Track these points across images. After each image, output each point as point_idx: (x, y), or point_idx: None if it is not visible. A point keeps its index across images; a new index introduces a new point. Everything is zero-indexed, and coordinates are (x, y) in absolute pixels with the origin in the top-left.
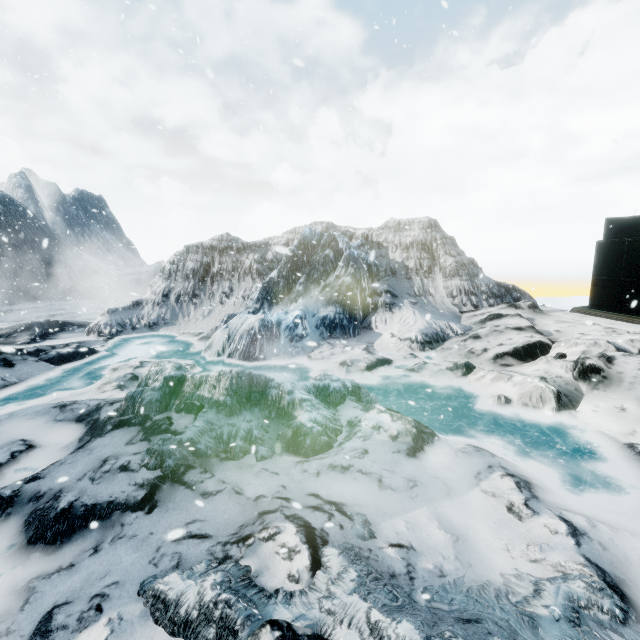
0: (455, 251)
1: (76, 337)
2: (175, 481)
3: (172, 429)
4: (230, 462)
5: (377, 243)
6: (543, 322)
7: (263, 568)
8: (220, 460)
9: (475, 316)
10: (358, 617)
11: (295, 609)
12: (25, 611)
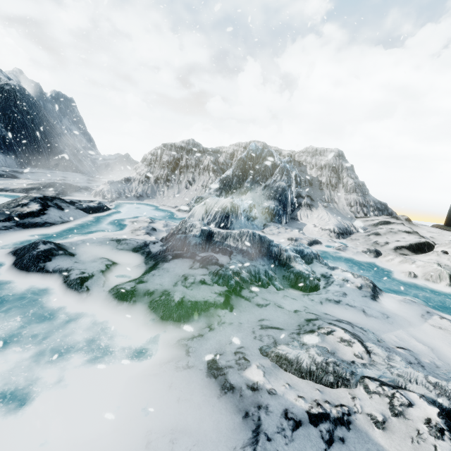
0: (354, 175)
1: (86, 197)
2: (237, 295)
3: (220, 263)
4: (262, 288)
5: (298, 162)
6: (419, 230)
7: (334, 349)
8: (256, 286)
9: (367, 221)
10: (420, 379)
11: (375, 372)
12: (191, 356)
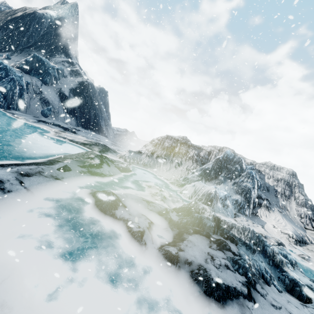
0: (304, 193)
1: (115, 157)
2: (253, 288)
3: (232, 250)
4: (267, 286)
5: (258, 170)
6: None
7: None
8: (262, 282)
9: None
10: None
11: None
12: None
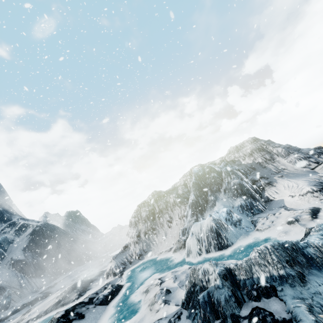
0: (277, 144)
1: (101, 282)
2: None
3: (278, 319)
4: None
5: (231, 161)
6: None
7: None
8: None
9: None
10: None
11: None
12: None
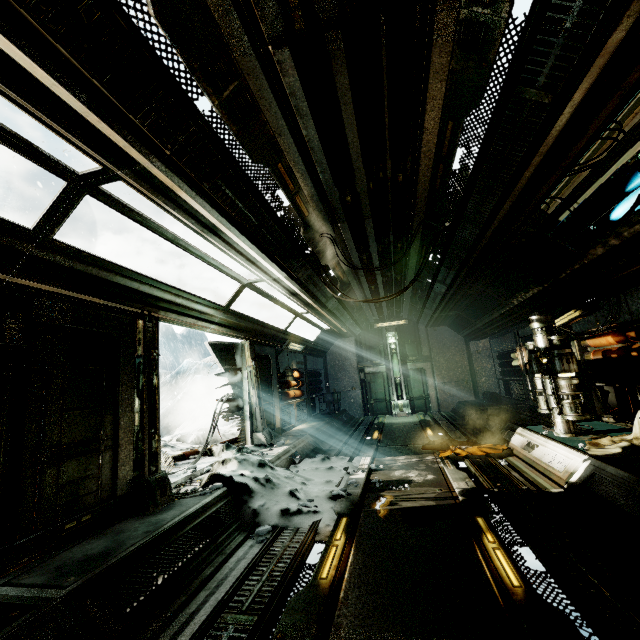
0: None
1: None
2: None
3: None
4: None
5: None
6: None
7: None
8: None
9: None
10: None
11: None
12: None
